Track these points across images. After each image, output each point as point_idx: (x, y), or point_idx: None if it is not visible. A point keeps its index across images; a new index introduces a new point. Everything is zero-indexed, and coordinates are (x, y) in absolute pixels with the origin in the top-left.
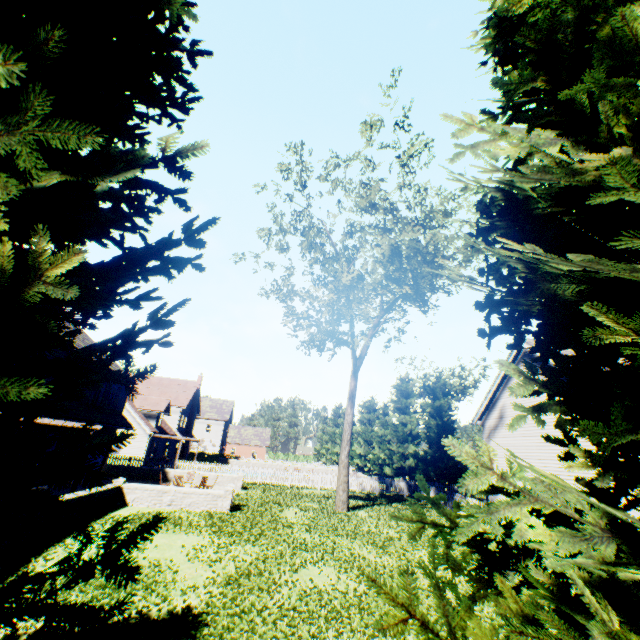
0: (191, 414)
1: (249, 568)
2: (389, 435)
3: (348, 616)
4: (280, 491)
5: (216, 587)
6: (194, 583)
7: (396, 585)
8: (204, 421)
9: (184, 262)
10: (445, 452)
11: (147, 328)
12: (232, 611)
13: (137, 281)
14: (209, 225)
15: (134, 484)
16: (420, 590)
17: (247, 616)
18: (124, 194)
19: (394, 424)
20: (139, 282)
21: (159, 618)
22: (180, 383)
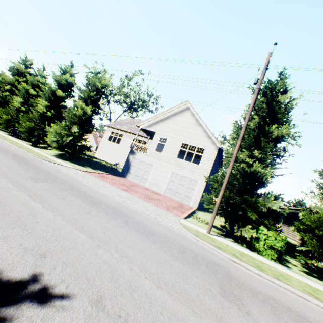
0: None
1: None
2: None
3: None
4: None
5: None
6: None
7: None
8: None
9: None
10: None
11: None
12: None
13: None
14: None
15: None
16: None
17: None
18: None
19: None
20: None
21: None
22: None
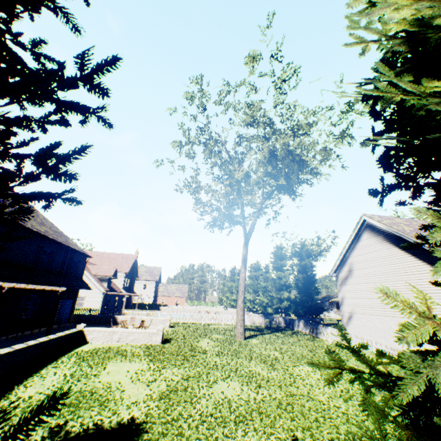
0: (132, 277)
1: (176, 386)
2: (270, 286)
3: (251, 419)
4: (196, 327)
5: (153, 402)
6: (136, 399)
7: (284, 393)
8: (141, 282)
9: (68, 82)
10: (309, 296)
11: (40, 176)
12: (165, 420)
13: (32, 130)
14: (109, 66)
15: (92, 328)
16: (302, 396)
17: (176, 423)
18: (11, 31)
19: (273, 278)
20: (35, 132)
21: (110, 428)
22: (123, 256)
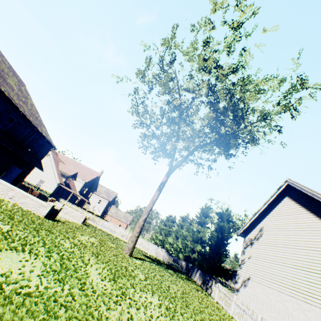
0: (90, 188)
1: None
2: (188, 235)
3: None
4: (104, 234)
5: None
6: None
7: (78, 304)
8: (99, 197)
9: None
10: (218, 255)
11: None
12: None
13: None
14: None
15: None
16: (94, 320)
17: None
18: None
19: (193, 230)
20: None
21: None
22: (91, 170)
